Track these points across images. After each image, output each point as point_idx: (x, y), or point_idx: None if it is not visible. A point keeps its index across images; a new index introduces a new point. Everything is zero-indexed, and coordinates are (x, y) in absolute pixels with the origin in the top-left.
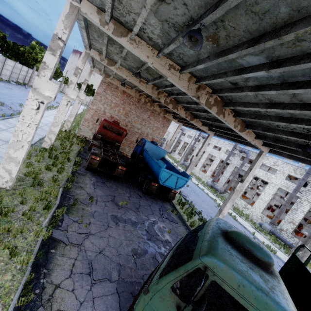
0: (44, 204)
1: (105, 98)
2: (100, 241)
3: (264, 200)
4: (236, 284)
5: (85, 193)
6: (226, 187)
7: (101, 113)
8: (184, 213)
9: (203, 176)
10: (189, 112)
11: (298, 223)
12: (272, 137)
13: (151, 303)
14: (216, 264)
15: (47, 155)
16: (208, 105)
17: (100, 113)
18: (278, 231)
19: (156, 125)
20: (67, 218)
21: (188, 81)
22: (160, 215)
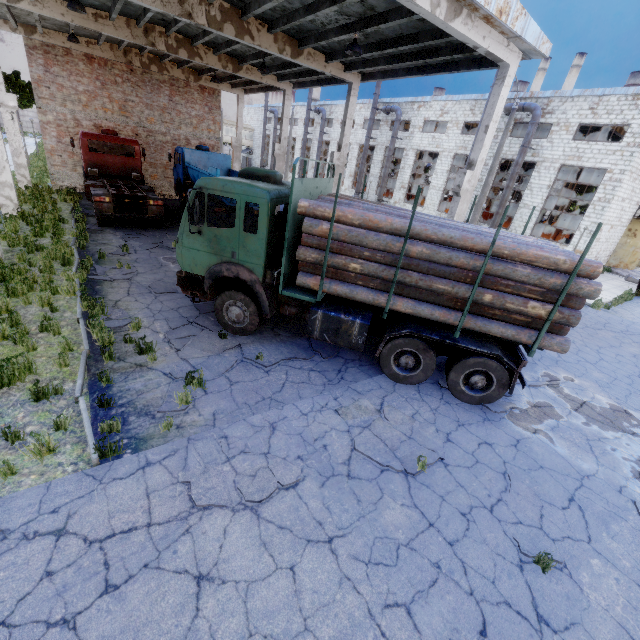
0: (60, 259)
1: (60, 88)
2: (155, 276)
3: (437, 188)
4: (222, 186)
5: (114, 247)
6: (378, 194)
7: (71, 126)
8: None
9: (341, 192)
10: (225, 56)
11: (485, 201)
12: (340, 49)
13: (184, 246)
14: (206, 181)
15: (23, 224)
16: (215, 25)
17: (70, 128)
18: None
19: (194, 113)
20: (100, 267)
21: None
22: None
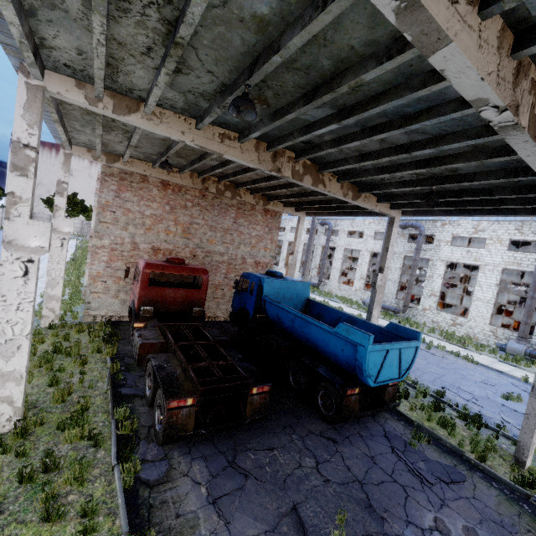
0: None
1: (126, 212)
2: None
3: (484, 300)
4: None
5: None
6: (404, 300)
7: (127, 249)
8: (430, 419)
9: (351, 292)
10: (347, 183)
11: None
12: None
13: None
14: None
15: (13, 472)
16: (533, 129)
17: (125, 251)
18: (535, 347)
19: (254, 233)
20: None
21: (498, 50)
22: (415, 478)
